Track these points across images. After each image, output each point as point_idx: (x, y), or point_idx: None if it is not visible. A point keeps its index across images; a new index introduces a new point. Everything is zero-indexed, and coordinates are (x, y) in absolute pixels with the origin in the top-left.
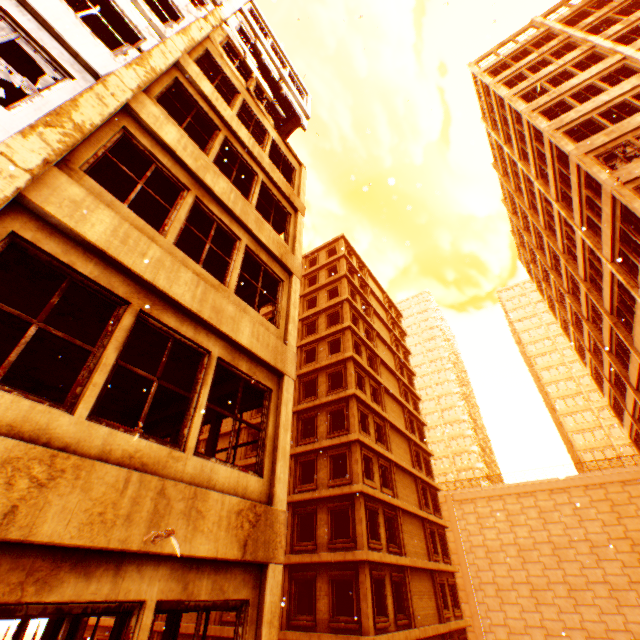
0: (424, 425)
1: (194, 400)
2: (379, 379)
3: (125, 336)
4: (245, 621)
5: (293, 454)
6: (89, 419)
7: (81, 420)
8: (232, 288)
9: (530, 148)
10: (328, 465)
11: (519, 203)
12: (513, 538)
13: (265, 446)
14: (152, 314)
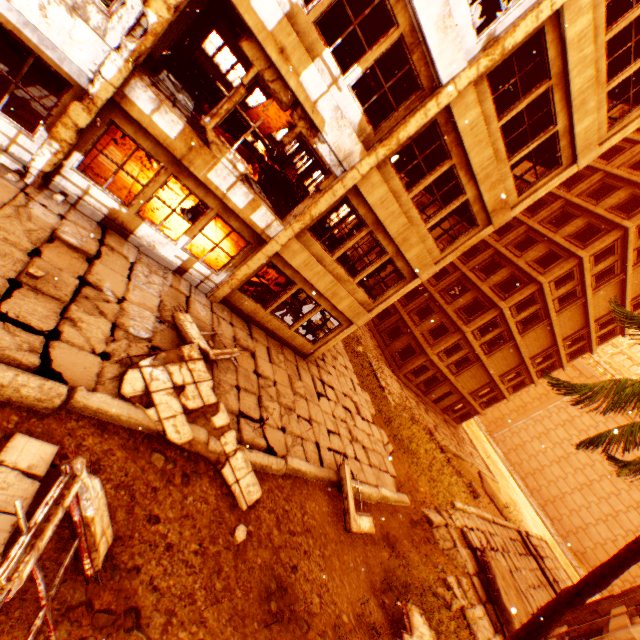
0: None
1: (528, 145)
2: None
3: (534, 98)
4: (472, 230)
5: (528, 226)
6: (498, 128)
7: (497, 127)
8: (608, 89)
9: None
10: (541, 253)
11: None
12: None
13: (530, 188)
14: (552, 91)
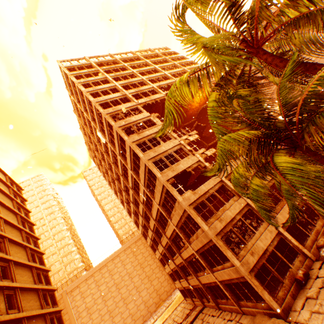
0: (43, 254)
1: None
2: (4, 233)
3: None
4: None
5: None
6: None
7: None
8: None
9: (88, 107)
10: None
11: (87, 130)
12: (100, 293)
13: None
14: None
